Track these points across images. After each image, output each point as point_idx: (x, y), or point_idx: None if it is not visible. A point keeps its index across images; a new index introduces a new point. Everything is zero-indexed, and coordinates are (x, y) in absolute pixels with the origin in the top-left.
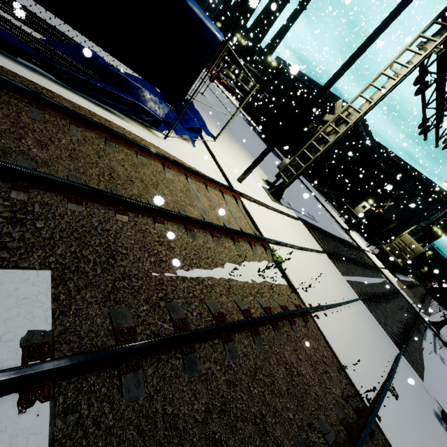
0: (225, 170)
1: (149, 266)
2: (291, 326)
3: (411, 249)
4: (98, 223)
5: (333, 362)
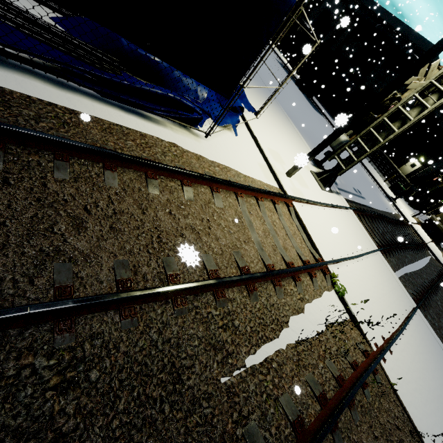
0: (272, 163)
1: (217, 370)
2: (363, 390)
3: None
4: (157, 335)
5: (404, 421)
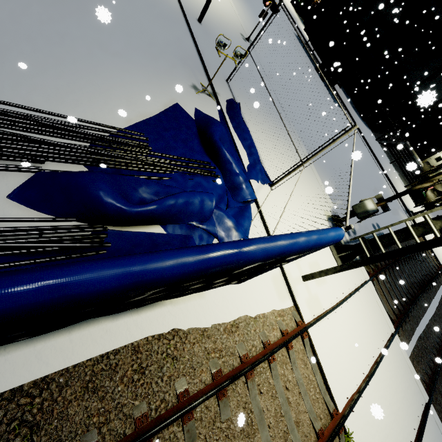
0: (287, 270)
1: None
2: None
3: None
4: None
5: None
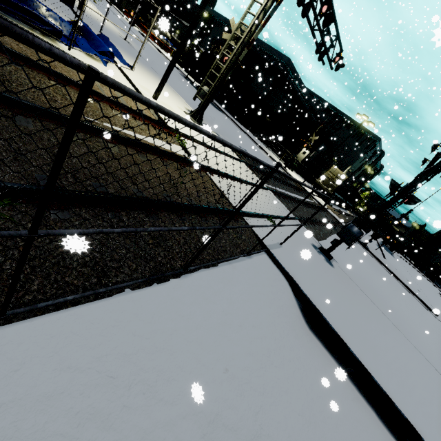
0: (139, 88)
1: (44, 99)
2: (181, 167)
3: (338, 178)
4: None
5: (218, 194)
